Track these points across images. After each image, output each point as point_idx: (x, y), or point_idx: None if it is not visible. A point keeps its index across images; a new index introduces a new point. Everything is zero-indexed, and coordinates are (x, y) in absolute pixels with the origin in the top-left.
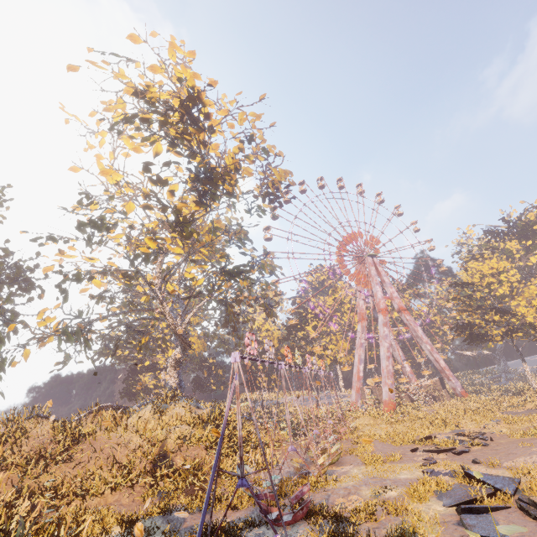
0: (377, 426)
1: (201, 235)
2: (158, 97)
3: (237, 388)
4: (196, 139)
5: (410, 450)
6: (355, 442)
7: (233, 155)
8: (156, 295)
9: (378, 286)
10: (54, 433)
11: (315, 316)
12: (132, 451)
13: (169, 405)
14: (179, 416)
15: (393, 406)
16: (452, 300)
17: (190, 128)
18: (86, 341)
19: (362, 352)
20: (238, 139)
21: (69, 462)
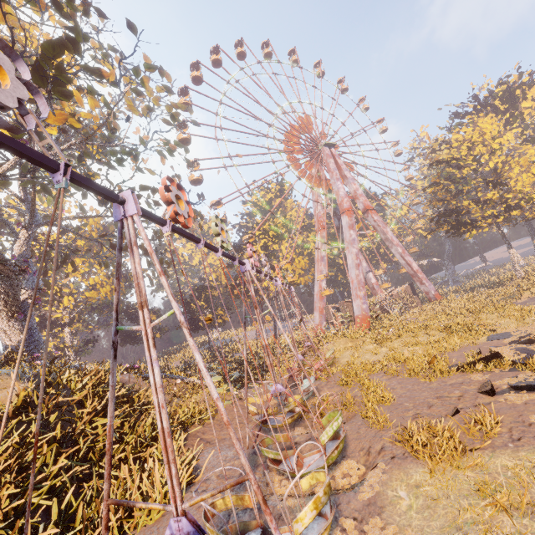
0: (360, 349)
1: None
2: None
3: None
4: None
5: (483, 392)
6: (345, 384)
7: None
8: None
9: (340, 182)
10: None
11: (264, 233)
12: None
13: None
14: None
15: (372, 320)
16: (430, 187)
17: None
18: None
19: (323, 267)
20: None
21: None
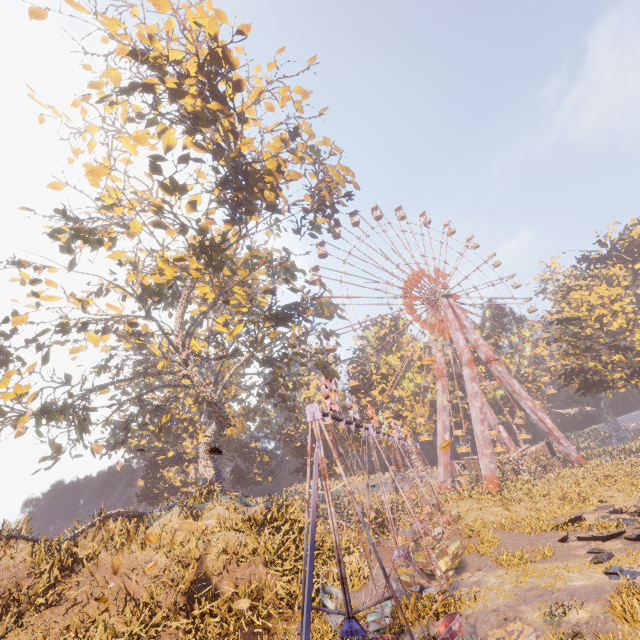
0: (485, 511)
1: (235, 269)
2: (166, 56)
3: (321, 463)
4: (223, 127)
5: (558, 541)
6: (468, 535)
7: (275, 149)
8: (178, 353)
9: (459, 332)
10: (35, 561)
11: (382, 377)
12: (154, 579)
13: (204, 505)
14: (220, 519)
15: (499, 482)
16: (554, 342)
17: (213, 104)
18: (81, 422)
19: (445, 418)
20: (277, 137)
21: (57, 605)
